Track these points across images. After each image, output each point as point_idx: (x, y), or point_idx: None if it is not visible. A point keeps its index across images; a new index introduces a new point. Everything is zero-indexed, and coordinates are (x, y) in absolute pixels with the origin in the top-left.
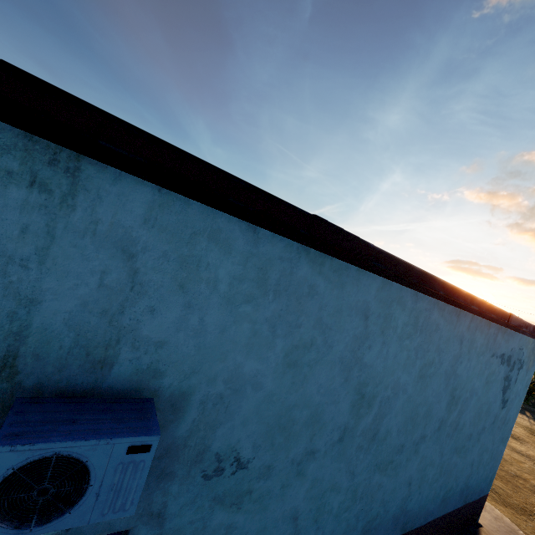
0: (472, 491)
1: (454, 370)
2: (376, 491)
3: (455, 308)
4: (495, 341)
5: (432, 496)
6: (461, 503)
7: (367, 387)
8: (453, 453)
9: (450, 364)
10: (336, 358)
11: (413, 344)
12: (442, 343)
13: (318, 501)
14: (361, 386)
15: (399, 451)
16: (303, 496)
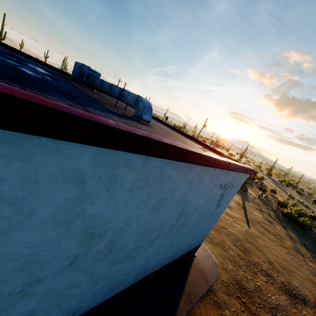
0: (192, 245)
1: (184, 199)
2: (118, 271)
3: (187, 163)
4: (217, 178)
5: (165, 257)
6: (184, 252)
7: (96, 228)
8: (180, 236)
9: (181, 196)
10: (44, 219)
11: (145, 192)
12: (174, 186)
13: (56, 298)
14: (88, 229)
15: (136, 249)
16: (37, 302)
